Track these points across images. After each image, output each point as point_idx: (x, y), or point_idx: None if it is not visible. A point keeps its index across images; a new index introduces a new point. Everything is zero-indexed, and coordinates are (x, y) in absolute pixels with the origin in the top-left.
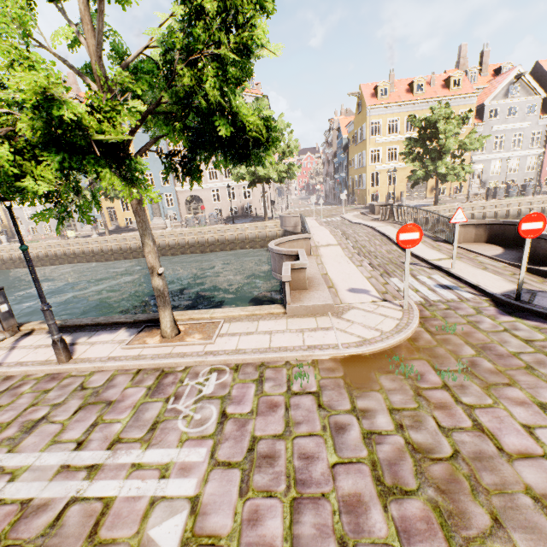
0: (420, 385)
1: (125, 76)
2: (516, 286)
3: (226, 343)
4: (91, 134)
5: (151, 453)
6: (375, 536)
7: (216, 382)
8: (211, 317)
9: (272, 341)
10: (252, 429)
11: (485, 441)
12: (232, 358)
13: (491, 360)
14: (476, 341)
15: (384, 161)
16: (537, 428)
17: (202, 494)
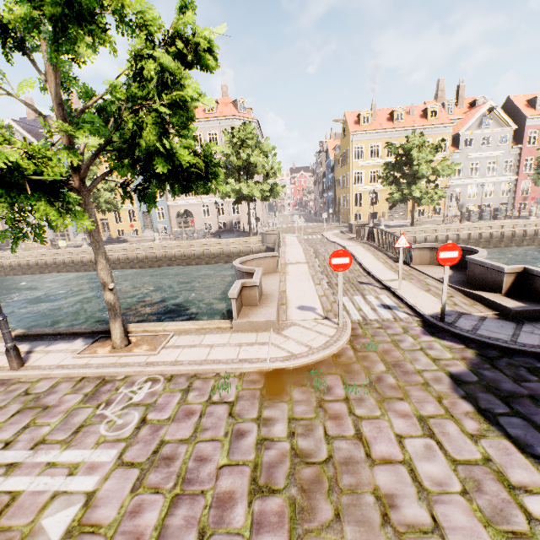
0: (325, 397)
1: (67, 126)
2: (447, 308)
3: (168, 354)
4: (25, 176)
5: (68, 453)
6: (232, 527)
7: (148, 391)
8: (164, 330)
9: (210, 354)
10: (163, 434)
11: (358, 448)
12: (168, 369)
13: (396, 376)
14: (391, 358)
15: (366, 183)
16: (407, 438)
17: (99, 489)
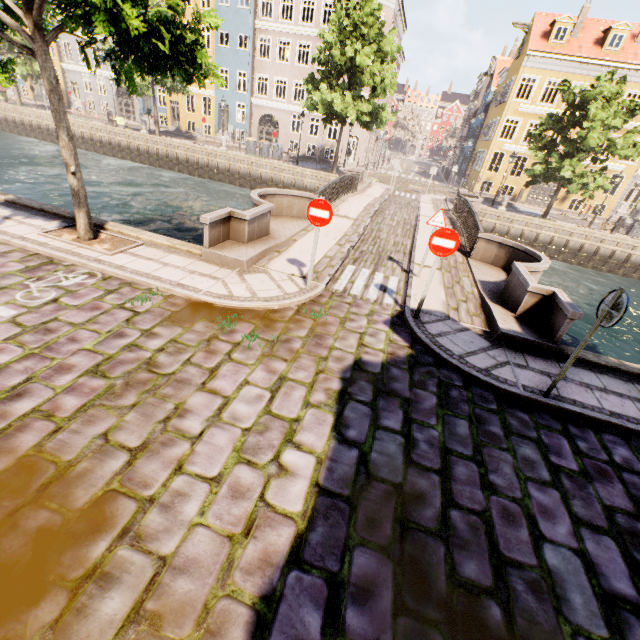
0: (221, 336)
1: None
2: (442, 309)
3: (121, 259)
4: None
5: None
6: (53, 384)
7: (79, 281)
8: (138, 237)
9: (157, 270)
10: (62, 314)
11: (202, 377)
12: (108, 269)
13: (306, 344)
14: (321, 330)
15: (517, 140)
16: (252, 385)
17: None
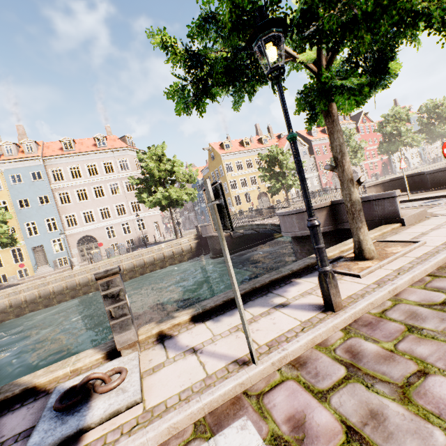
0: None
1: None
2: None
3: (431, 239)
4: None
5: None
6: None
7: None
8: None
9: None
10: None
11: None
12: None
13: None
14: None
15: (240, 188)
16: None
17: None
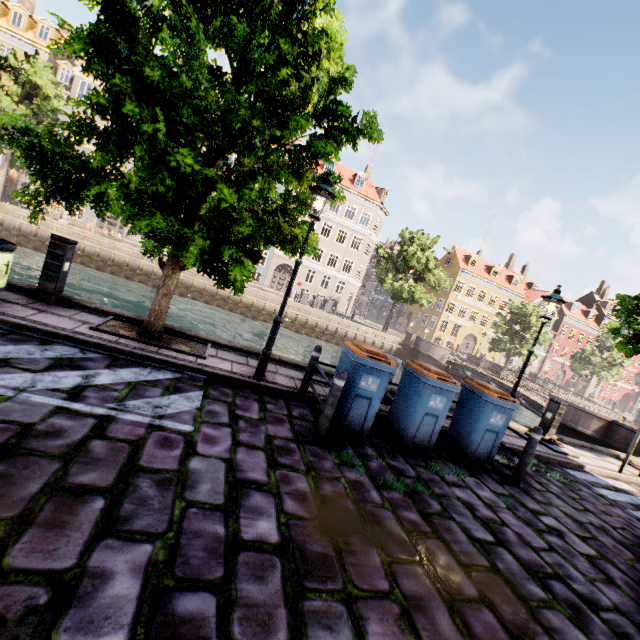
0: None
1: None
2: None
3: None
4: None
5: None
6: None
7: None
8: (636, 461)
9: None
10: None
11: None
12: None
13: None
14: None
15: (455, 315)
16: None
17: None
